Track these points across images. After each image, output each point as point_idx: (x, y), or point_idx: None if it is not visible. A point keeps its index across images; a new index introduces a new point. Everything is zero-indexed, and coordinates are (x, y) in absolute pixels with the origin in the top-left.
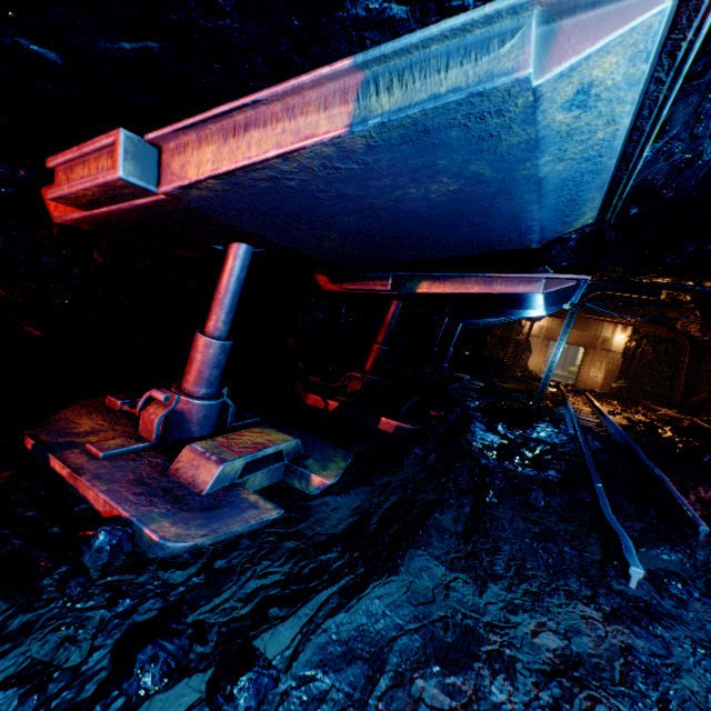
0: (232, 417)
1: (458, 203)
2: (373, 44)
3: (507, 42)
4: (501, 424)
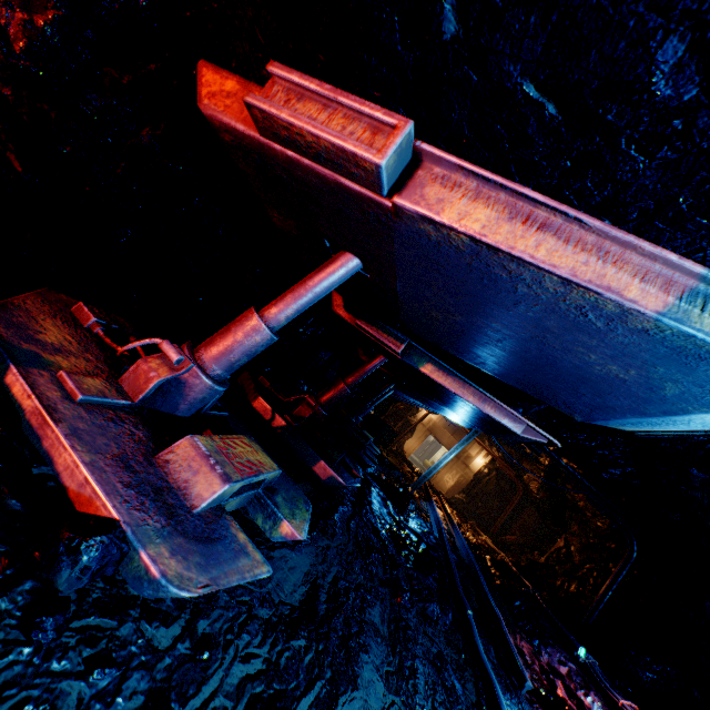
0: (213, 404)
1: (600, 380)
2: (700, 258)
3: None
4: (392, 504)
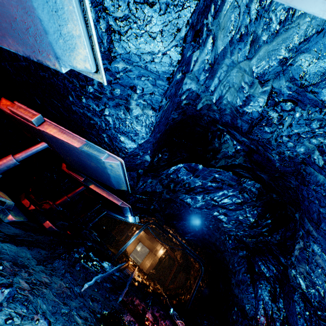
0: None
1: (97, 169)
2: (92, 139)
3: (103, 154)
4: (92, 253)
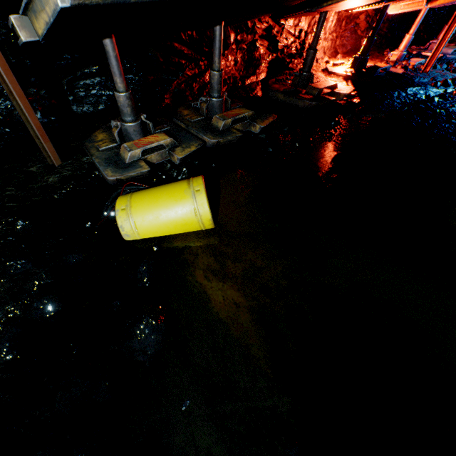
0: None
1: None
2: None
3: None
4: None
